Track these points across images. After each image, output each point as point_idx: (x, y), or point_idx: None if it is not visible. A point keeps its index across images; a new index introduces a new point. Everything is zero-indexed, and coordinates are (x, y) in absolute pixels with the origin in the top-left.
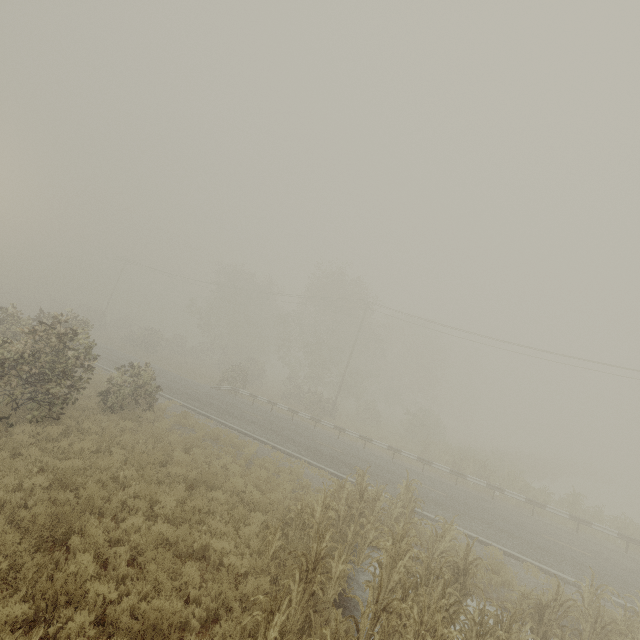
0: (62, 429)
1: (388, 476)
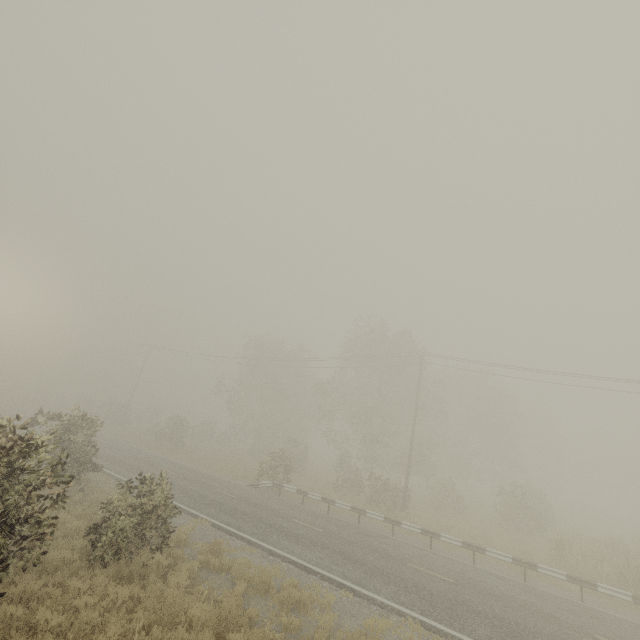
0: None
1: (556, 632)
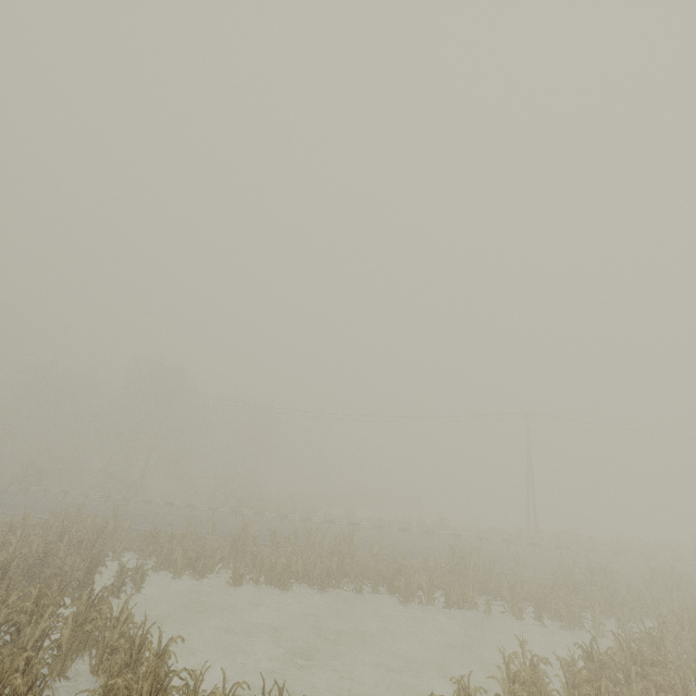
0: None
1: (139, 518)
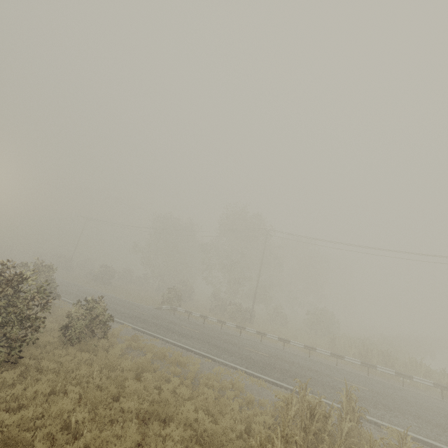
0: (21, 370)
1: (314, 376)
